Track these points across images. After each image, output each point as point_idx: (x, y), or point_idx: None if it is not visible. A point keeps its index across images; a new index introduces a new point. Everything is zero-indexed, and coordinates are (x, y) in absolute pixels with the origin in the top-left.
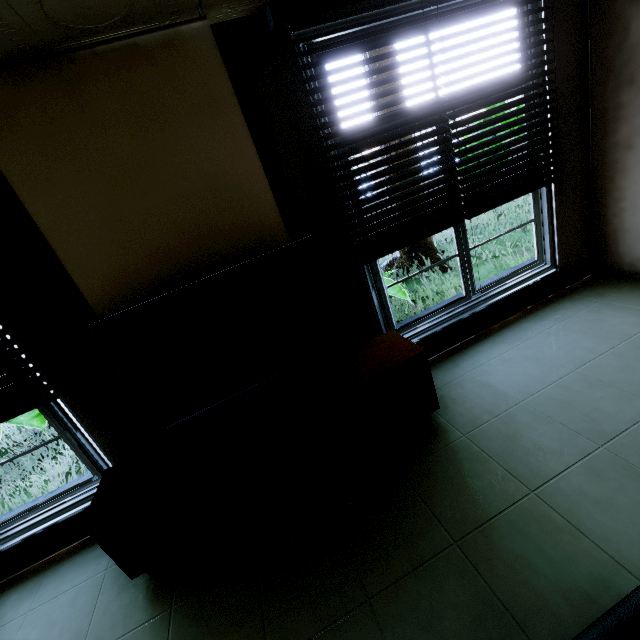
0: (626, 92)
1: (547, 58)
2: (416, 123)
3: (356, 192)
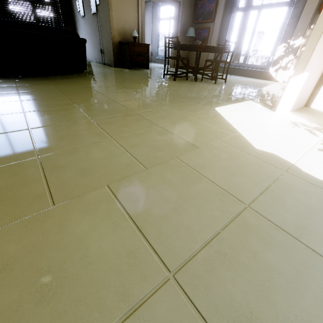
0: (76, 18)
1: (59, 3)
2: (25, 1)
3: (8, 7)
